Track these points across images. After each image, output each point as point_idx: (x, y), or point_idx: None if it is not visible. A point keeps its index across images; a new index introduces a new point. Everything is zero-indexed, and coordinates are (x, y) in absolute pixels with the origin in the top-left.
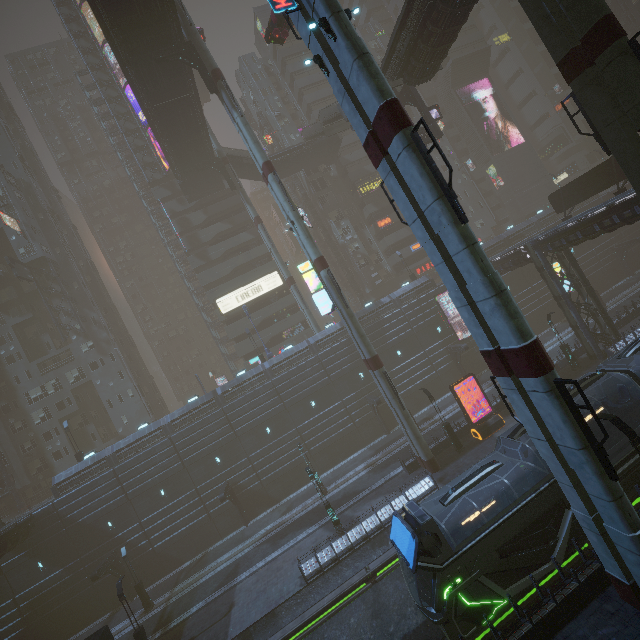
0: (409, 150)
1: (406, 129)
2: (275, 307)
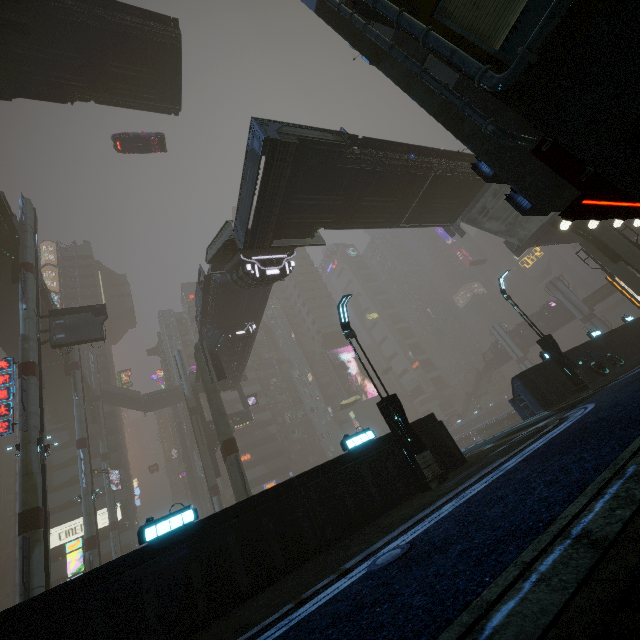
0: (21, 550)
1: (27, 533)
2: (102, 548)
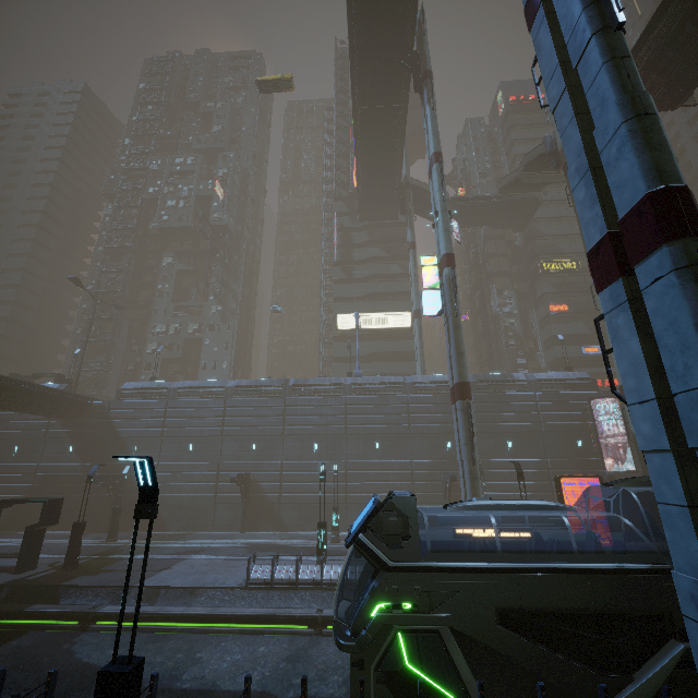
0: None
1: None
2: (391, 346)
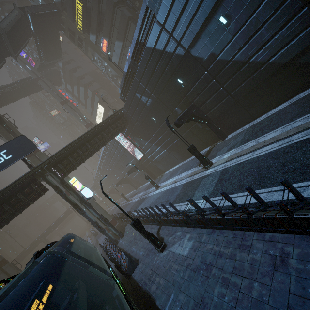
0: None
1: None
2: None
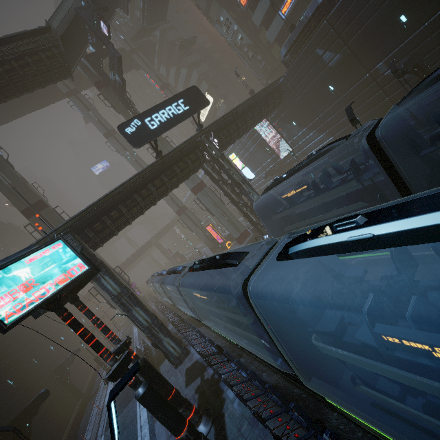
0: None
1: None
2: (218, 116)
